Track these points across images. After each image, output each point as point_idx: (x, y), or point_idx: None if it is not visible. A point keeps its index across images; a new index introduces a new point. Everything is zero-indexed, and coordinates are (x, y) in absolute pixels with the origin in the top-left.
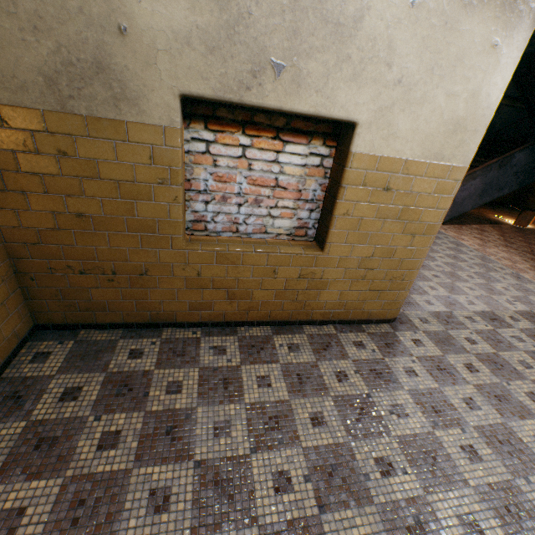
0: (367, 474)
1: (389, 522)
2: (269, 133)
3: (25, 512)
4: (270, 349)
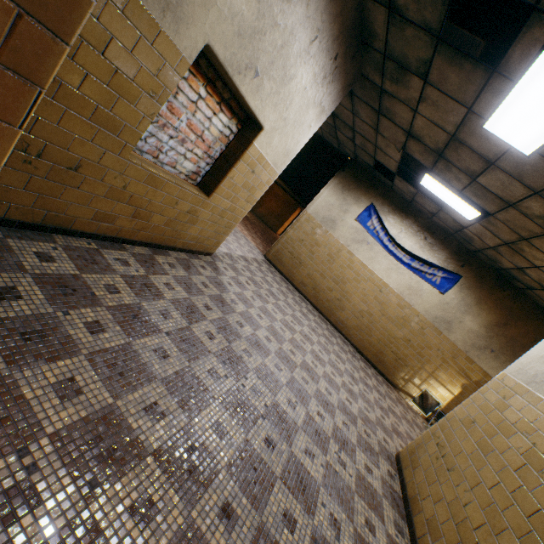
0: (236, 328)
1: (250, 342)
2: (217, 97)
3: (75, 380)
4: (159, 265)
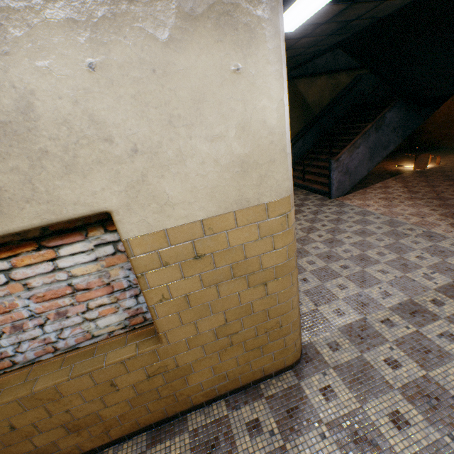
0: None
1: None
2: (30, 245)
3: None
4: None
